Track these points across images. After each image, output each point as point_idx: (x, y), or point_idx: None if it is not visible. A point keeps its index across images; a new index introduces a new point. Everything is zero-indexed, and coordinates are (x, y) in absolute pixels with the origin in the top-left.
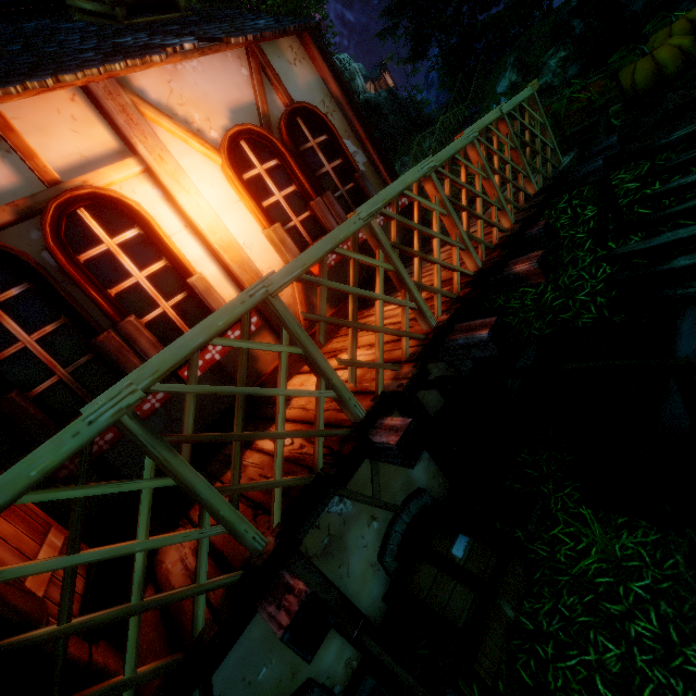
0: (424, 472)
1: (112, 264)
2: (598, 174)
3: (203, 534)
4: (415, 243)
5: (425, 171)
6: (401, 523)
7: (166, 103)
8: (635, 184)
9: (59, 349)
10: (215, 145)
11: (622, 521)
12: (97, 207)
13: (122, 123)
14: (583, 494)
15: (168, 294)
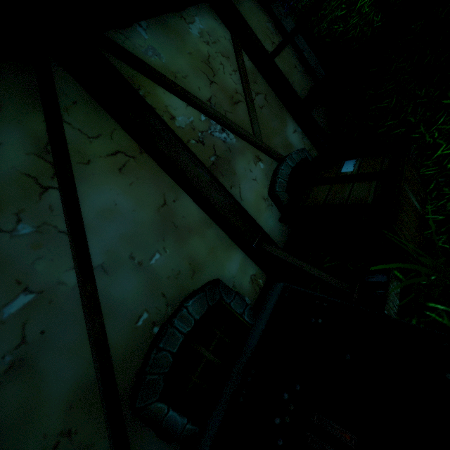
0: (300, 142)
1: None
2: None
3: None
4: None
5: None
6: (286, 166)
7: None
8: None
9: None
10: None
11: None
12: None
13: None
14: None
15: None
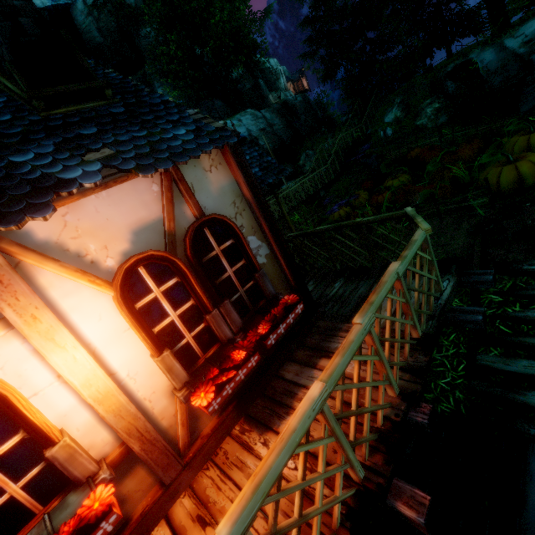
0: None
1: None
2: (476, 325)
3: None
4: (297, 503)
5: (317, 409)
6: None
7: (57, 240)
8: (498, 298)
9: None
10: (110, 273)
11: None
12: None
13: None
14: None
15: (19, 472)
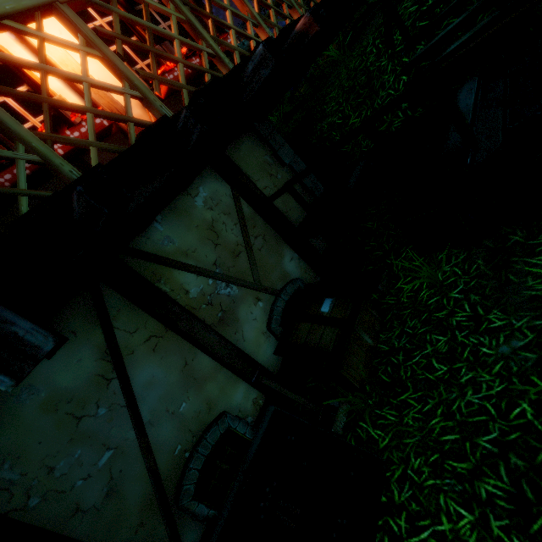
0: (296, 268)
1: None
2: None
3: (18, 156)
4: (207, 9)
5: None
6: (281, 301)
7: None
8: (415, 7)
9: None
10: None
11: (441, 257)
12: None
13: None
14: (414, 252)
15: (34, 112)
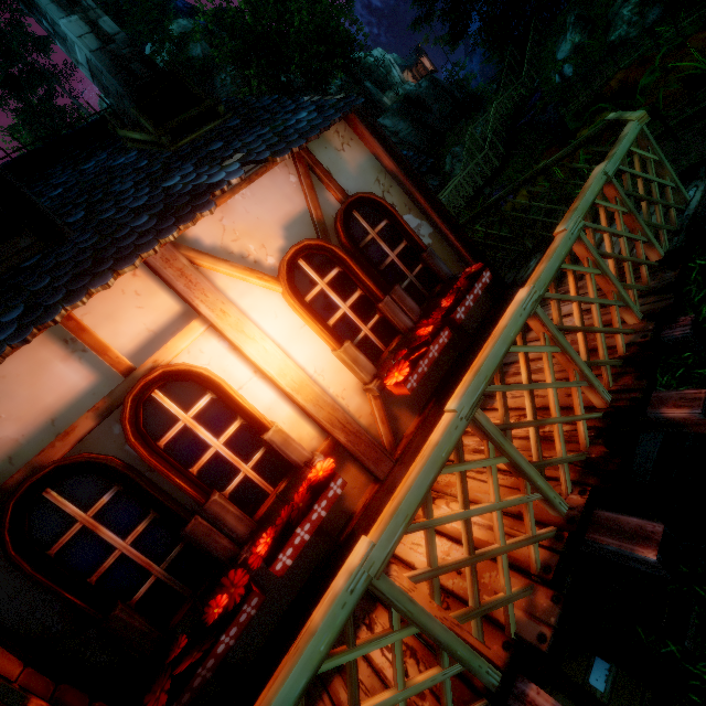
0: None
1: (190, 440)
2: None
3: None
4: (528, 406)
5: (529, 310)
6: None
7: (221, 244)
8: None
9: (152, 547)
10: (273, 271)
11: None
12: (169, 383)
13: (182, 288)
14: None
15: (246, 455)
